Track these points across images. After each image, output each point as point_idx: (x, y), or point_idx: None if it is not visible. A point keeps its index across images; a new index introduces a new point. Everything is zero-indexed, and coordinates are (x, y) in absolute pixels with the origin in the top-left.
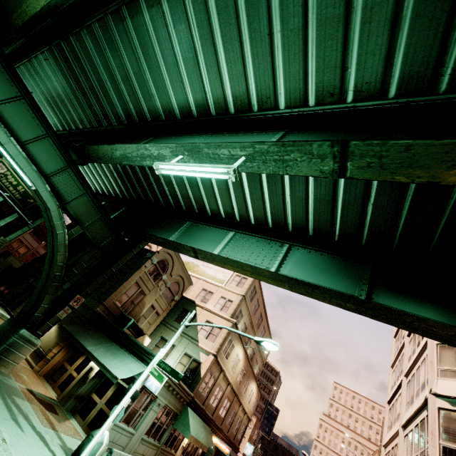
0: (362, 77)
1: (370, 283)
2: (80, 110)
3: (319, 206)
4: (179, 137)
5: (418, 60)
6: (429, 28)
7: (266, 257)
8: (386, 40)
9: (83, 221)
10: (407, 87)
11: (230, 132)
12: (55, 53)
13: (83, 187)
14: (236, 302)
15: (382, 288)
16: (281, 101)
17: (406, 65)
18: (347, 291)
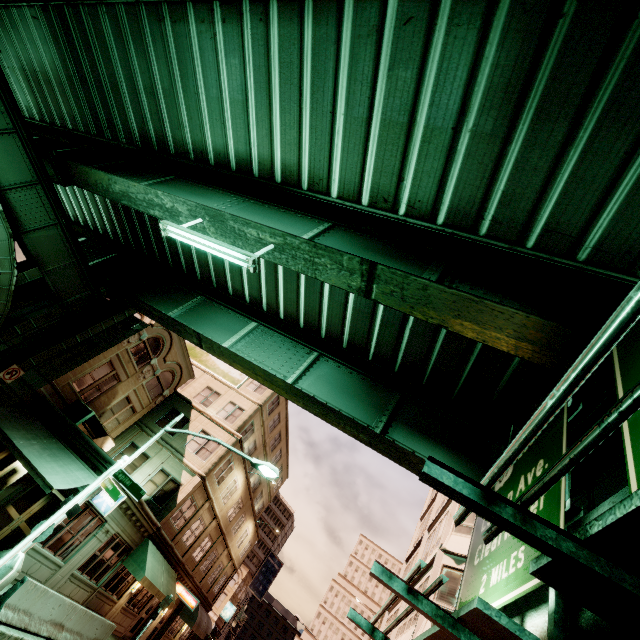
0: (416, 193)
1: (392, 415)
2: (75, 104)
3: (358, 317)
4: (207, 188)
5: (466, 196)
6: (478, 171)
7: (287, 363)
8: (441, 166)
9: (44, 263)
10: (454, 219)
11: (272, 203)
12: (51, 15)
13: (56, 214)
14: (249, 412)
15: (401, 423)
16: (334, 188)
17: (455, 198)
18: (364, 420)
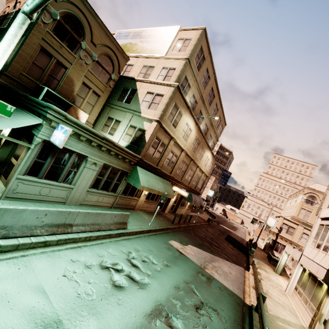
0: None
1: None
2: None
3: None
4: None
5: None
6: None
7: None
8: None
9: None
10: None
11: None
12: None
13: None
14: (179, 68)
15: None
16: None
17: None
18: None
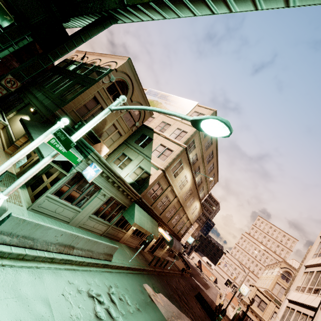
0: None
1: None
2: None
3: None
4: None
5: None
6: None
7: None
8: None
9: None
10: None
11: None
12: None
13: None
14: (190, 133)
15: None
16: None
17: None
18: None
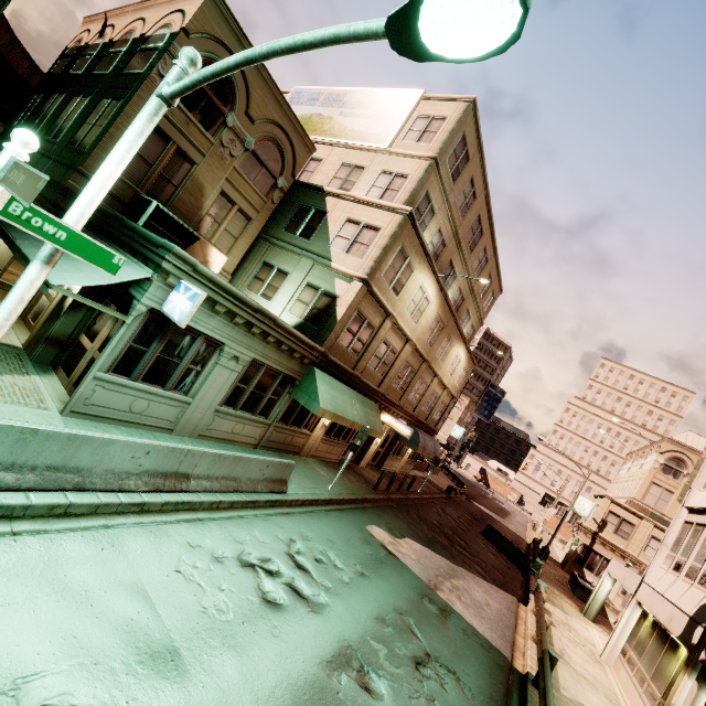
0: None
1: None
2: None
3: None
4: None
5: None
6: None
7: None
8: None
9: None
10: None
11: None
12: None
13: None
14: (416, 176)
15: None
16: None
17: None
18: None
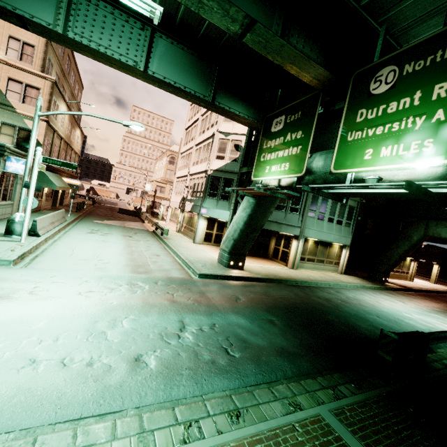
0: None
1: (216, 85)
2: None
3: None
4: None
5: None
6: None
7: (131, 46)
8: None
9: None
10: None
11: None
12: None
13: None
14: (41, 48)
15: (222, 90)
16: None
17: None
18: (201, 93)
